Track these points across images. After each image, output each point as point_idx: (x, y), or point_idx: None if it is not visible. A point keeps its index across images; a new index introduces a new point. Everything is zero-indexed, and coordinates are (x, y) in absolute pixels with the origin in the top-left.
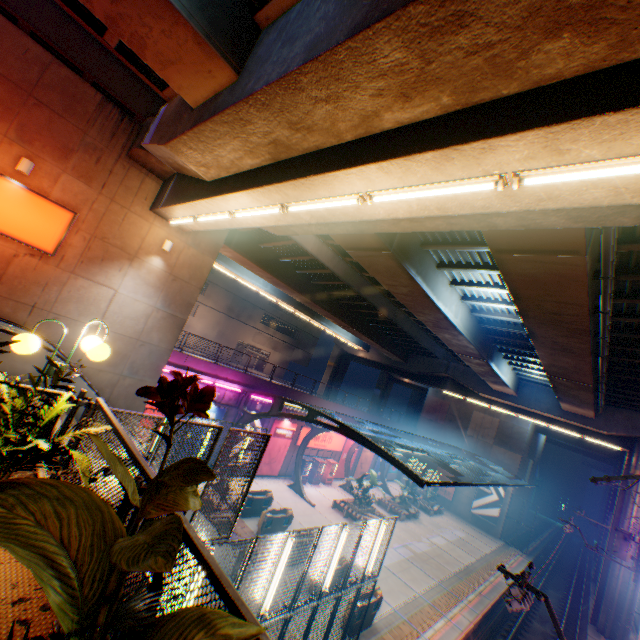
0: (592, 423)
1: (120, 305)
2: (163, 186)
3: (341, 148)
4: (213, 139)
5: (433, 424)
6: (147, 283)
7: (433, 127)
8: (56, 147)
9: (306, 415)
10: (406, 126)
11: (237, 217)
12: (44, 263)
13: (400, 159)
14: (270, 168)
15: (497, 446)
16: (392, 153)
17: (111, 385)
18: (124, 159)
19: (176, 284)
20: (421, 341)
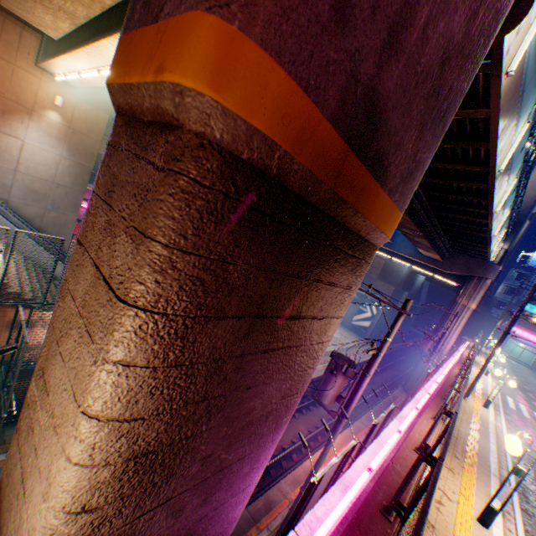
0: (439, 265)
1: (30, 154)
2: (42, 41)
3: (98, 20)
4: (24, 2)
5: None
6: (50, 135)
7: (124, 9)
8: None
9: None
10: (119, 4)
11: (87, 77)
12: None
13: (112, 37)
14: (76, 33)
15: (379, 281)
16: (110, 31)
17: (40, 217)
18: None
19: (77, 137)
20: None
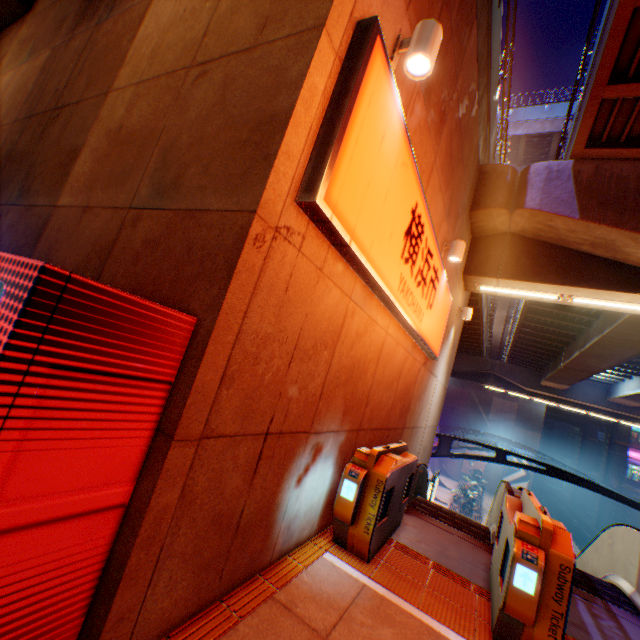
0: (634, 411)
1: (434, 393)
2: (473, 243)
3: None
4: None
5: (455, 411)
6: (445, 360)
7: None
8: (454, 214)
9: (494, 456)
10: None
11: None
12: (424, 369)
13: None
14: None
15: (518, 427)
16: None
17: None
18: (467, 216)
19: (451, 352)
20: (483, 345)
